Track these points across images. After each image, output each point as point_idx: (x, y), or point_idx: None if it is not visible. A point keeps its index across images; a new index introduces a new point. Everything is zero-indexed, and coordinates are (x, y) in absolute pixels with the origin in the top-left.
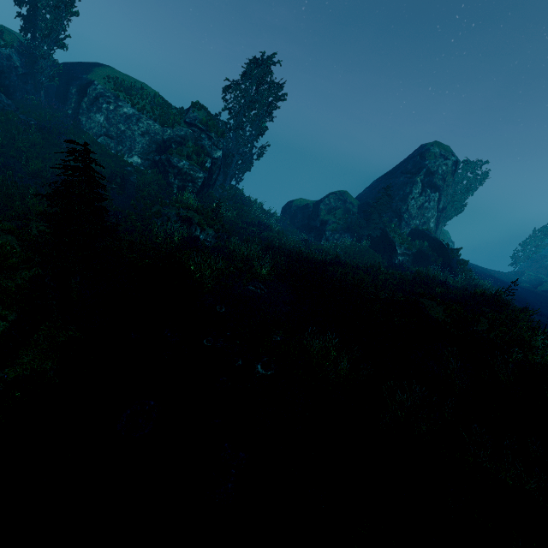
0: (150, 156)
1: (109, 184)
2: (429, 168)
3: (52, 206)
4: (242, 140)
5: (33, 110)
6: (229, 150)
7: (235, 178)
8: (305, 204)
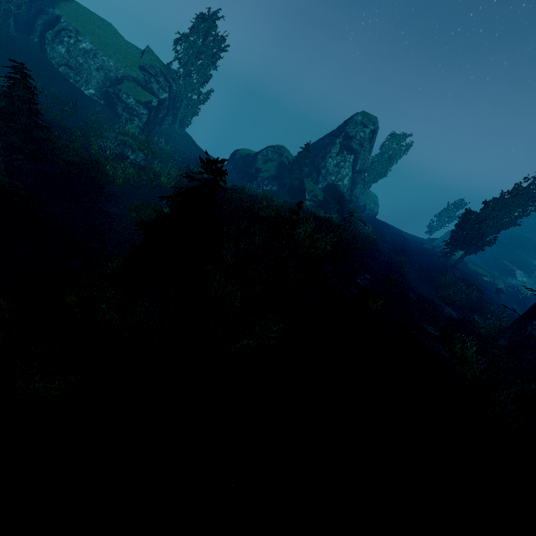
0: (104, 89)
1: (63, 107)
2: (347, 132)
3: (1, 101)
4: (190, 87)
5: (3, 35)
6: (178, 94)
7: (185, 121)
8: (247, 153)
